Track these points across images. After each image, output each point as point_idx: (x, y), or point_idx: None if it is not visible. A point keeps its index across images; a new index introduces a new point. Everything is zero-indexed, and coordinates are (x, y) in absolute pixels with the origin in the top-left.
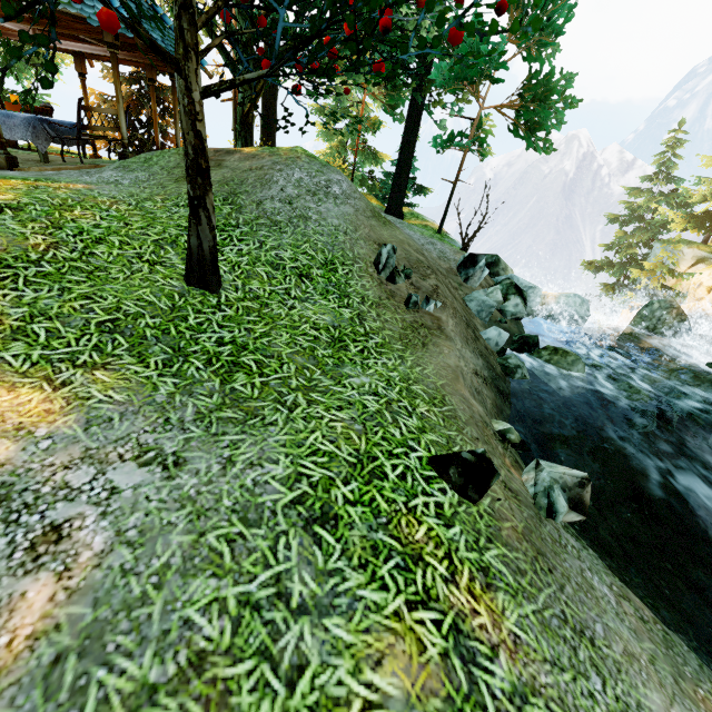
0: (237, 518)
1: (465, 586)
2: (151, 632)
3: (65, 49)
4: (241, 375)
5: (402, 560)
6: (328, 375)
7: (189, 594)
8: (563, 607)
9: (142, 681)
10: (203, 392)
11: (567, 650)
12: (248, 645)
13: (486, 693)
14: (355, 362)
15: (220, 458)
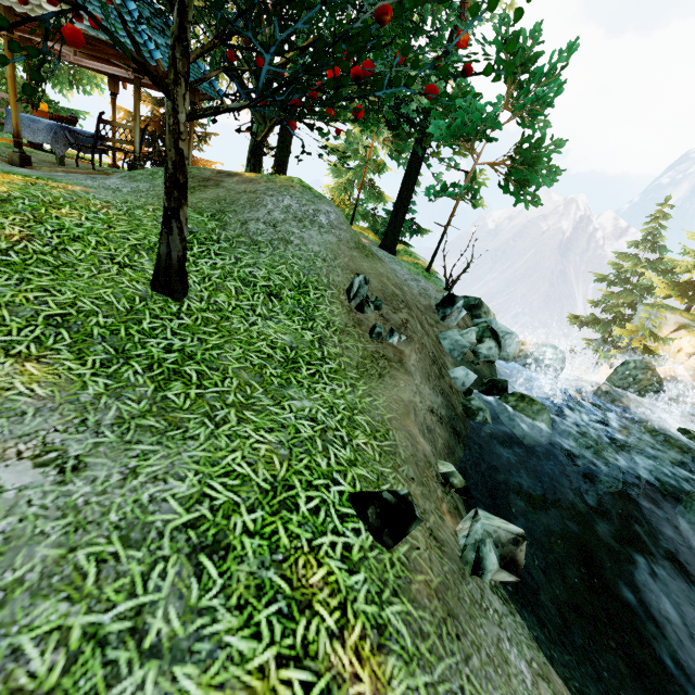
0: (118, 536)
1: (352, 645)
2: None
3: (102, 71)
4: (179, 384)
5: (286, 605)
6: (270, 394)
7: (31, 618)
8: (463, 683)
9: None
10: (132, 396)
11: None
12: (76, 688)
13: None
14: (302, 384)
15: (124, 468)
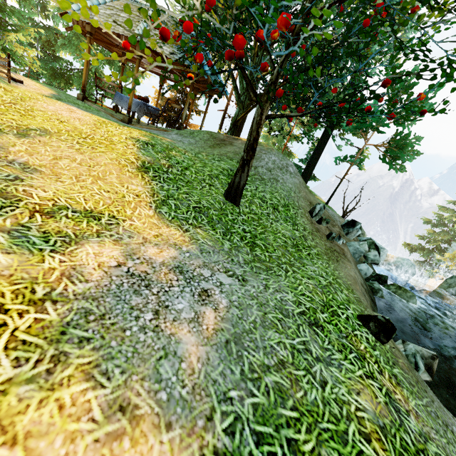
0: (278, 312)
1: (388, 379)
2: (259, 345)
3: (157, 73)
4: (258, 249)
5: (357, 355)
6: (297, 261)
7: (268, 336)
8: (435, 410)
9: (262, 362)
10: (243, 251)
11: (441, 429)
12: (300, 365)
13: (408, 428)
14: (307, 258)
15: (262, 284)
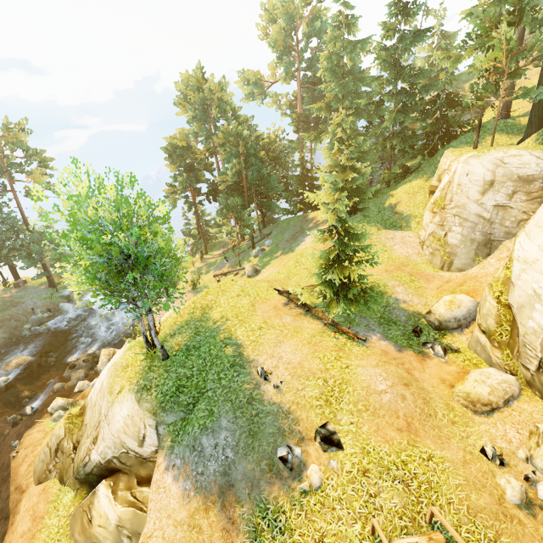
0: None
1: None
2: None
3: None
4: None
5: None
6: None
7: None
8: None
9: None
10: None
11: None
12: None
13: None
14: None
15: None
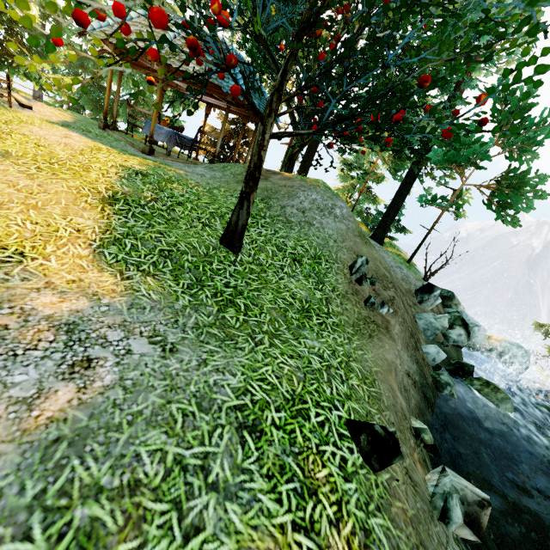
0: (195, 402)
1: (345, 536)
2: (114, 451)
3: (203, 100)
4: (232, 310)
5: (300, 487)
6: (291, 331)
7: (146, 438)
8: None
9: (97, 480)
10: (204, 311)
11: None
12: (169, 493)
13: None
14: (313, 329)
15: (199, 358)
